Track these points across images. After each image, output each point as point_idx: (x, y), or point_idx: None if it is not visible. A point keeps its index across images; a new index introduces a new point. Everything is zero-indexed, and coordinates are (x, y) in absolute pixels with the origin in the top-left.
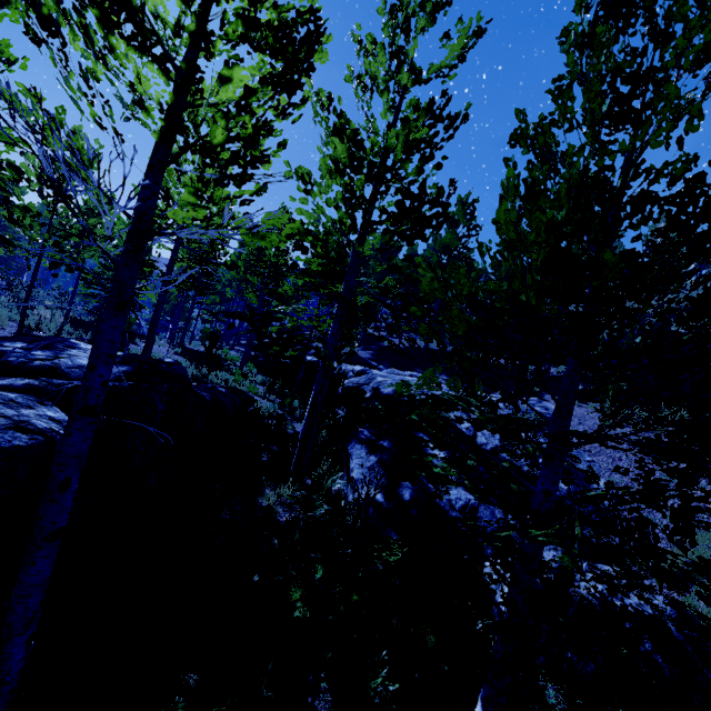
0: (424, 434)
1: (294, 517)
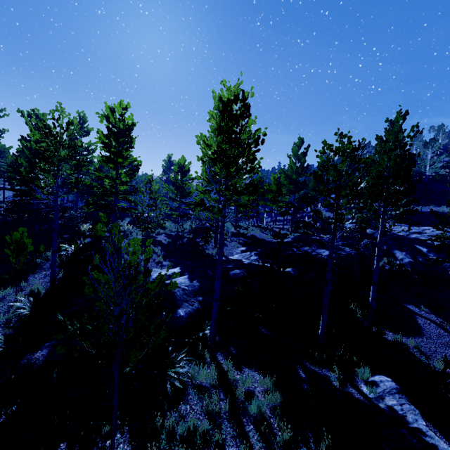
0: (416, 245)
1: (391, 266)
